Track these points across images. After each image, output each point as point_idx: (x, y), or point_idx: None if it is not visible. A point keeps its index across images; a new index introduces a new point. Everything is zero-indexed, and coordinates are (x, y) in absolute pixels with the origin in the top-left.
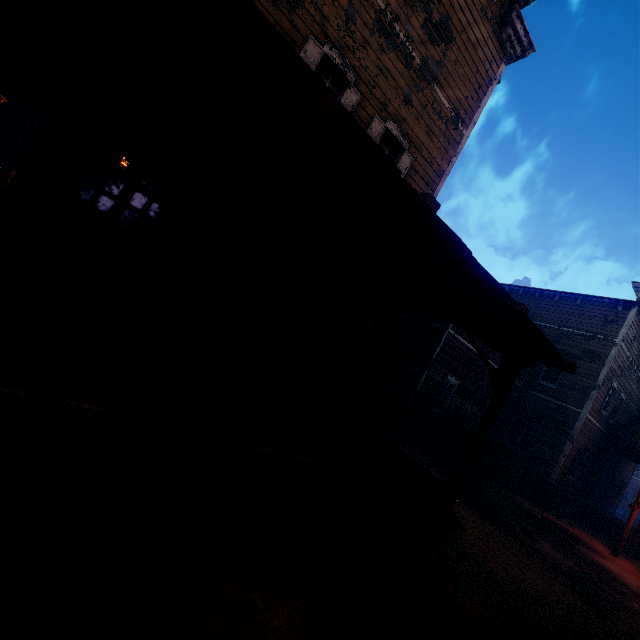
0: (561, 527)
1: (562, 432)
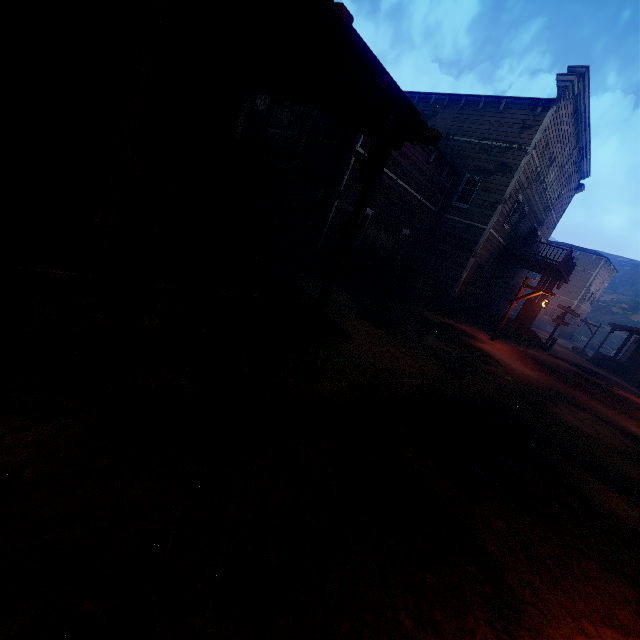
0: (455, 327)
1: (468, 250)
